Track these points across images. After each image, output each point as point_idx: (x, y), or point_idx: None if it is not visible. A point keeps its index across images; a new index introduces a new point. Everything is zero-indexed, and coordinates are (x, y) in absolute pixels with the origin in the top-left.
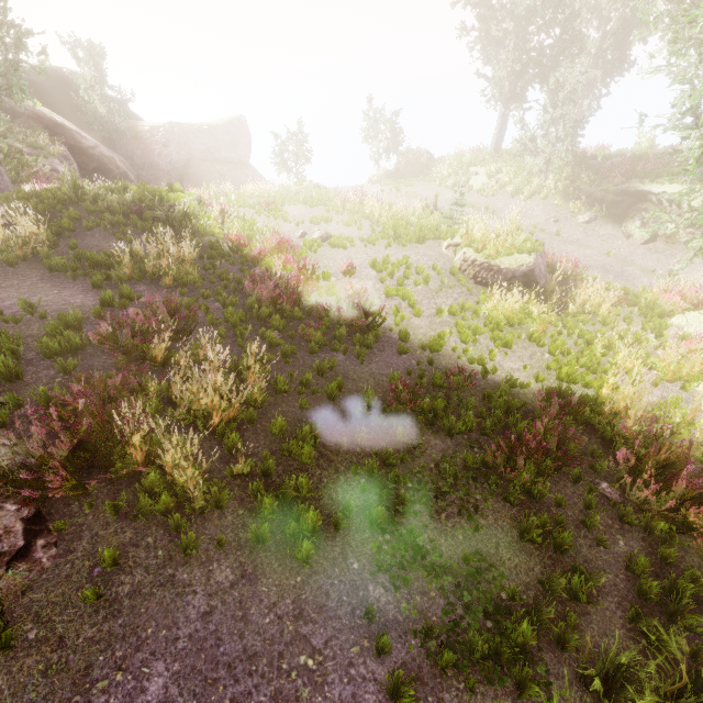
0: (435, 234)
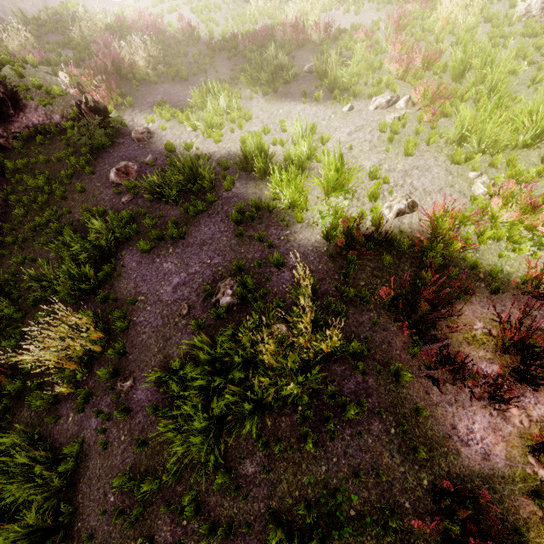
0: None
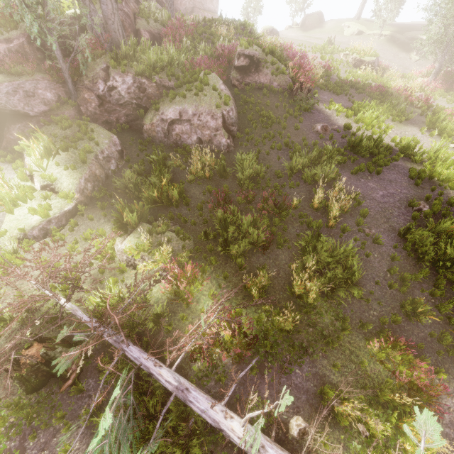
0: (337, 51)
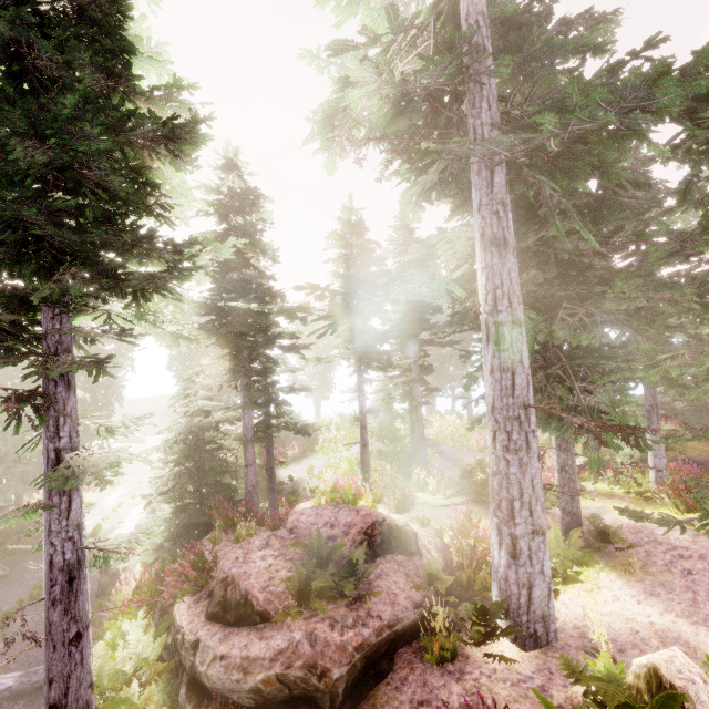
0: None
